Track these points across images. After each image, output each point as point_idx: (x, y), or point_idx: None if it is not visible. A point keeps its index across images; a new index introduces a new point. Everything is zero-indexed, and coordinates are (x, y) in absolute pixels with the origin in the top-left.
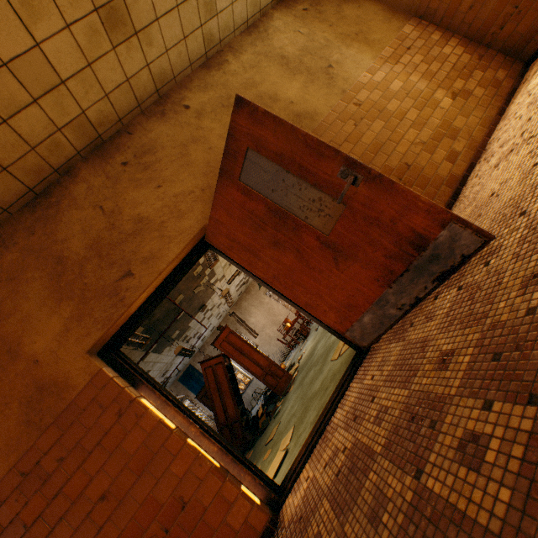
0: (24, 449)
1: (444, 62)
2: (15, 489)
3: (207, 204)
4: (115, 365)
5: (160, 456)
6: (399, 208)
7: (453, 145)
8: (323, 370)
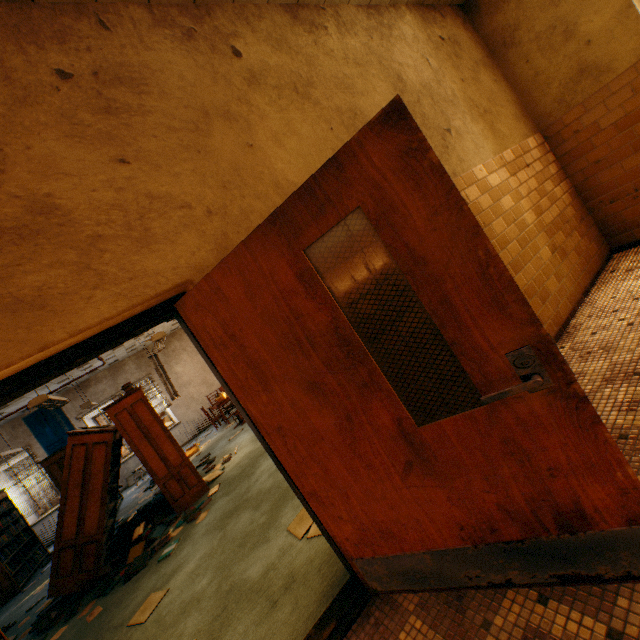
0: None
1: (553, 204)
2: None
3: (207, 242)
4: None
5: None
6: (578, 460)
7: (541, 311)
8: (269, 537)
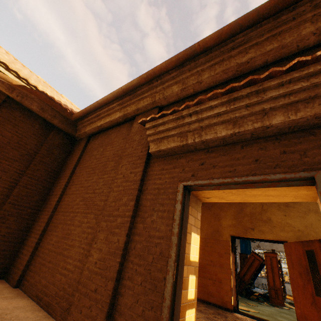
0: (208, 237)
1: None
2: (202, 241)
3: (294, 235)
4: (232, 242)
5: (224, 269)
6: None
7: None
8: (289, 320)
